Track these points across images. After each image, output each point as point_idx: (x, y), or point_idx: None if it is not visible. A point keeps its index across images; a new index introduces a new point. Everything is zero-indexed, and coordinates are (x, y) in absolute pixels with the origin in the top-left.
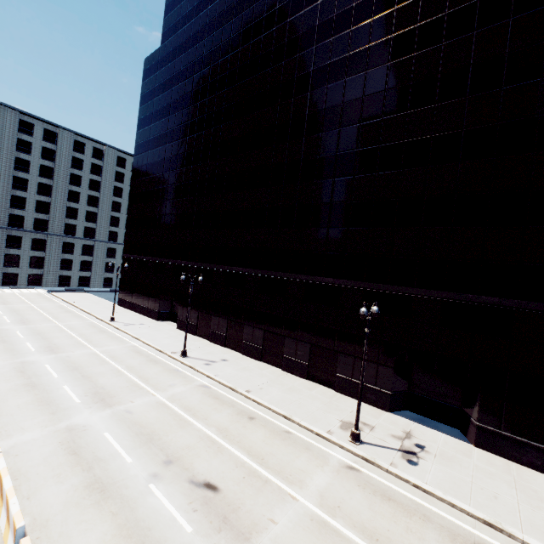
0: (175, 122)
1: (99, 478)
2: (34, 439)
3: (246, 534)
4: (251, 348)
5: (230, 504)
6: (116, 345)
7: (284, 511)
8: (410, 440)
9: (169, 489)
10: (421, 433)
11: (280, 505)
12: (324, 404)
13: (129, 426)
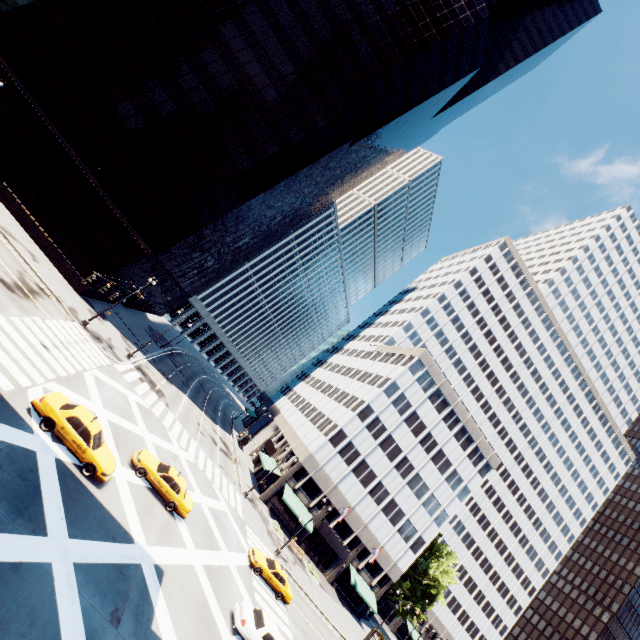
0: None
1: None
2: None
3: None
4: None
5: None
6: None
7: None
8: None
9: None
10: None
11: None
12: None
13: None
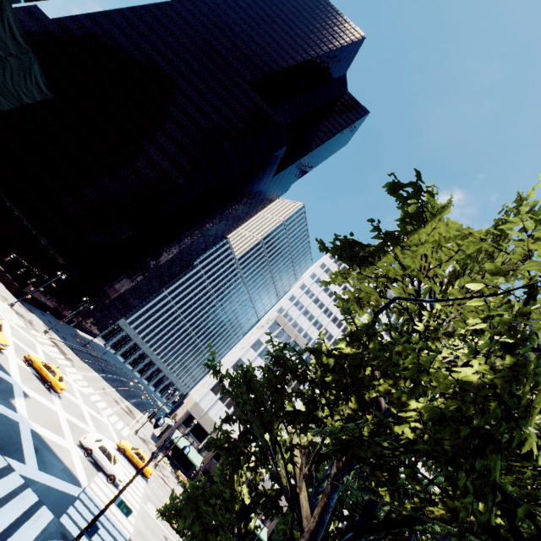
0: None
1: None
2: None
3: None
4: None
5: None
6: None
7: None
8: None
9: None
10: None
11: None
12: None
13: None
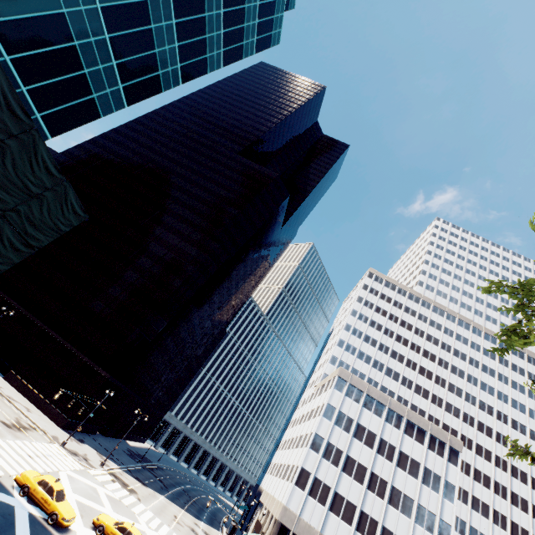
0: None
1: None
2: None
3: None
4: None
5: None
6: None
7: None
8: None
9: None
10: None
11: None
12: None
13: None
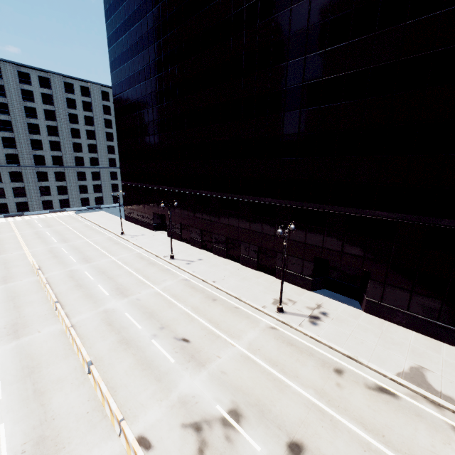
0: (139, 64)
1: (125, 337)
2: (87, 317)
3: (203, 363)
4: (218, 250)
5: (196, 349)
6: (126, 253)
7: (226, 352)
8: (319, 310)
9: (162, 342)
10: (328, 305)
11: (224, 349)
12: (265, 288)
13: (139, 308)
